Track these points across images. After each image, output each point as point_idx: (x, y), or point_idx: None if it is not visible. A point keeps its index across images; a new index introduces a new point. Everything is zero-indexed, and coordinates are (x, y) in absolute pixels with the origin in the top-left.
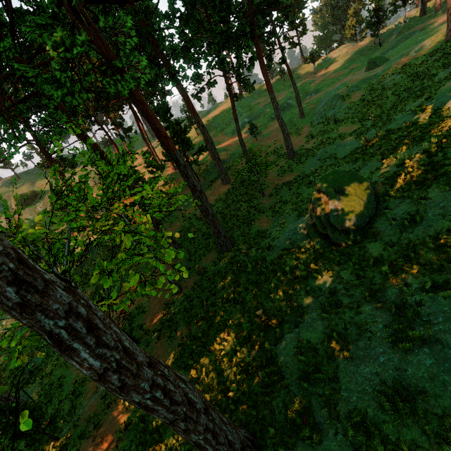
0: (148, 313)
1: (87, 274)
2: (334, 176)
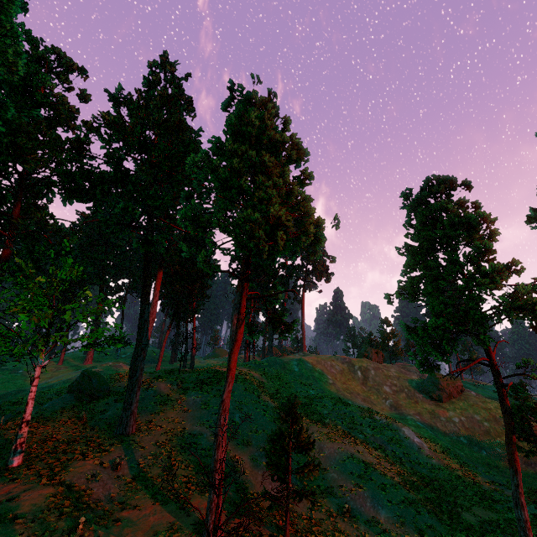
0: None
1: None
2: (90, 370)
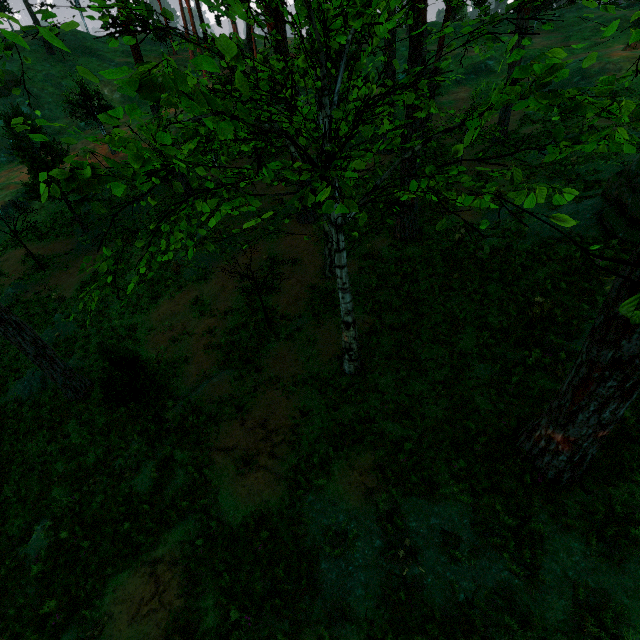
0: (281, 294)
1: (135, 230)
2: None
